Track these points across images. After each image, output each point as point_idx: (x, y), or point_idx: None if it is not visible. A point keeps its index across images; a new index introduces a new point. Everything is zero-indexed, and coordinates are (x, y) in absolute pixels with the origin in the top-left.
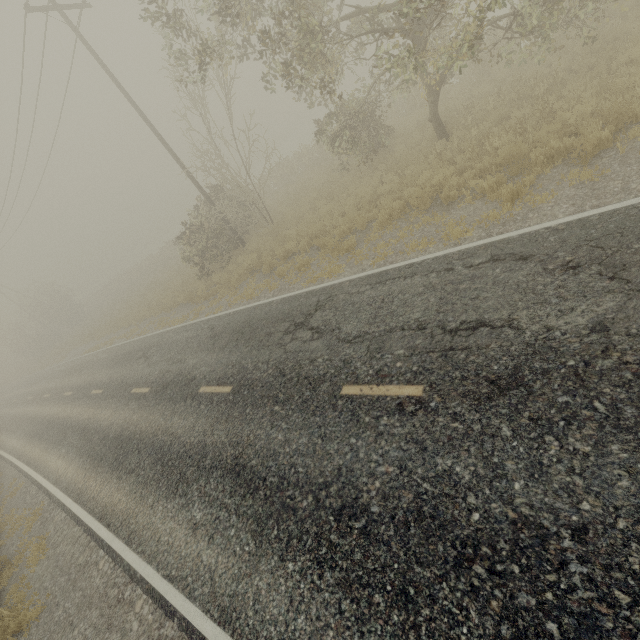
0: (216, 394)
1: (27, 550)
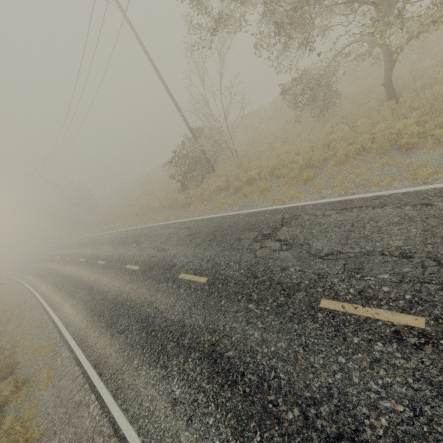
0: (193, 282)
1: (40, 374)
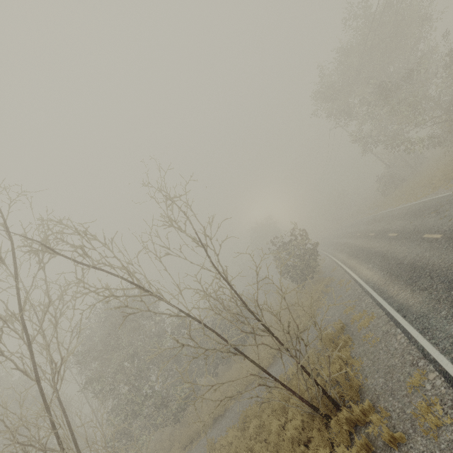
0: (357, 235)
1: (321, 263)
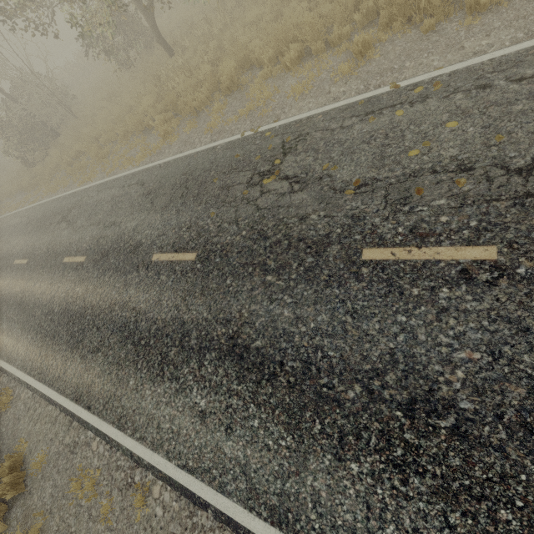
0: (20, 265)
1: None
